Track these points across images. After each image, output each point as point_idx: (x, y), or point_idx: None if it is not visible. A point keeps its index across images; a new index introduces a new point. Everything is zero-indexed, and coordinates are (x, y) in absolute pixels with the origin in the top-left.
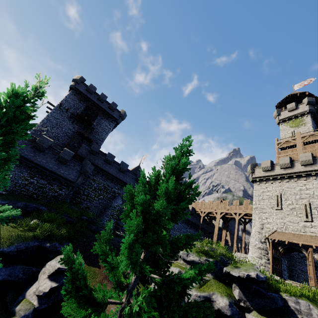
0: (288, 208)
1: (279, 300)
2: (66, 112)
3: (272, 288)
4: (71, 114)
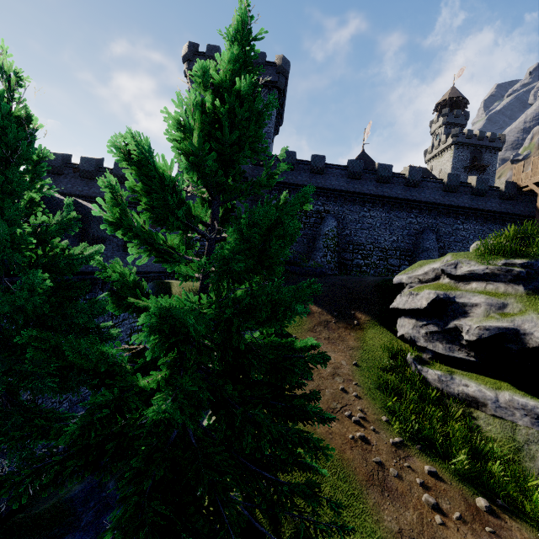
0: None
1: None
2: None
3: None
4: None
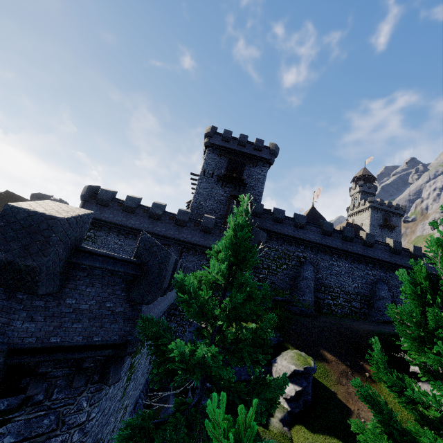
0: None
1: None
2: (212, 176)
3: None
4: (217, 177)
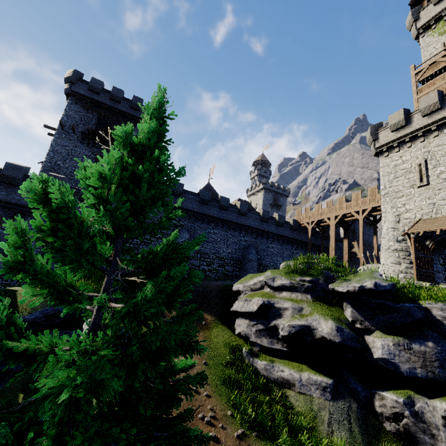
0: (440, 179)
1: (417, 311)
2: (74, 132)
3: (405, 298)
4: (81, 133)
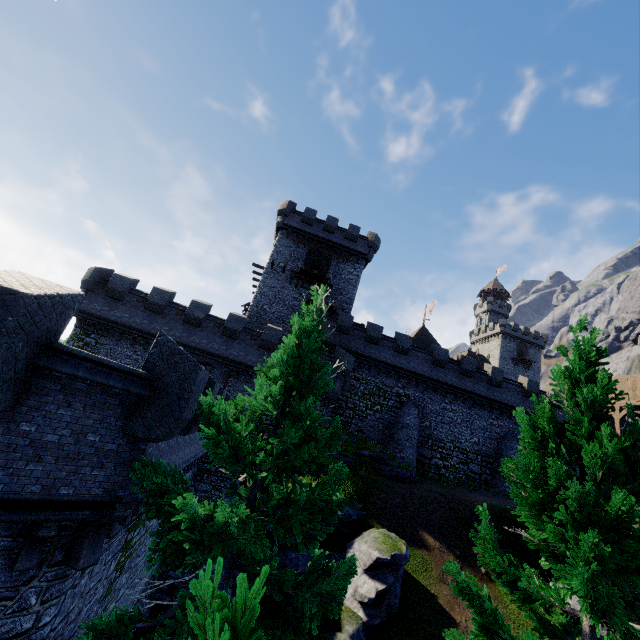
0: None
1: None
2: (283, 271)
3: None
4: (290, 272)
